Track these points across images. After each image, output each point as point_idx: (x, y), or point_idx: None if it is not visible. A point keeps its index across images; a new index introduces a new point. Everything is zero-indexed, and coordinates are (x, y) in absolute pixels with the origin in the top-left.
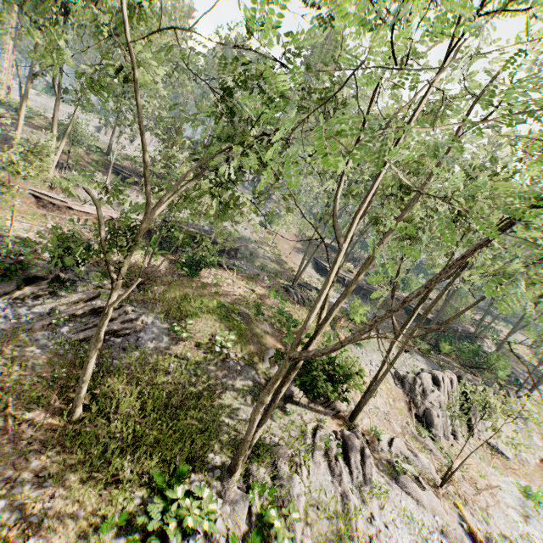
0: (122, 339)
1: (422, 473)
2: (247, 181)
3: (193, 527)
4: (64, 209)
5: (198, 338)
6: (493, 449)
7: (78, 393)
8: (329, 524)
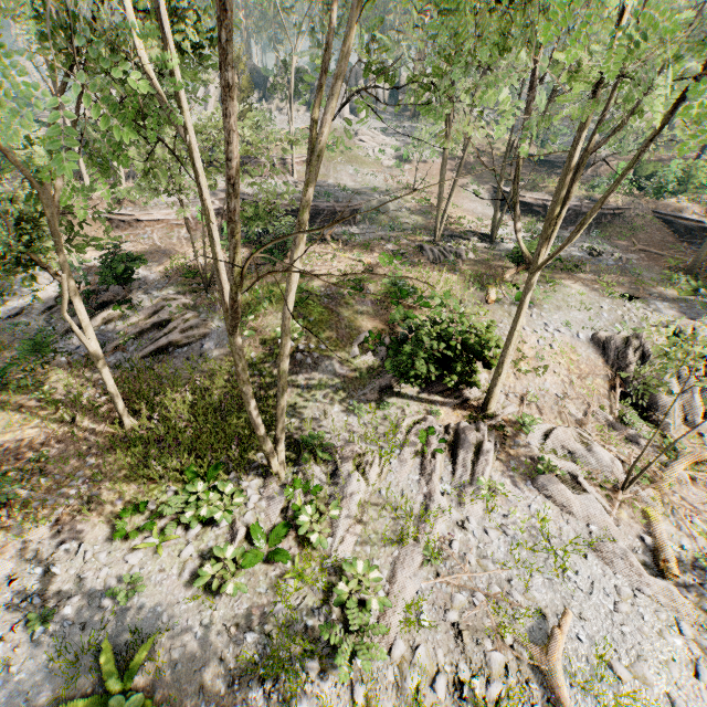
0: (187, 349)
1: (594, 473)
2: (382, 101)
3: (205, 516)
4: (135, 224)
5: (265, 334)
6: None
7: (114, 403)
8: (393, 525)
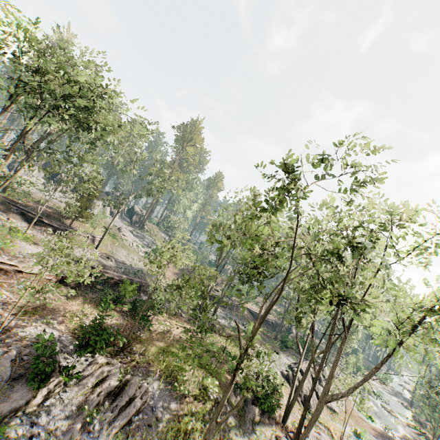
0: (142, 415)
1: None
2: (123, 213)
3: None
4: (11, 273)
5: (192, 390)
6: (330, 409)
7: None
8: None
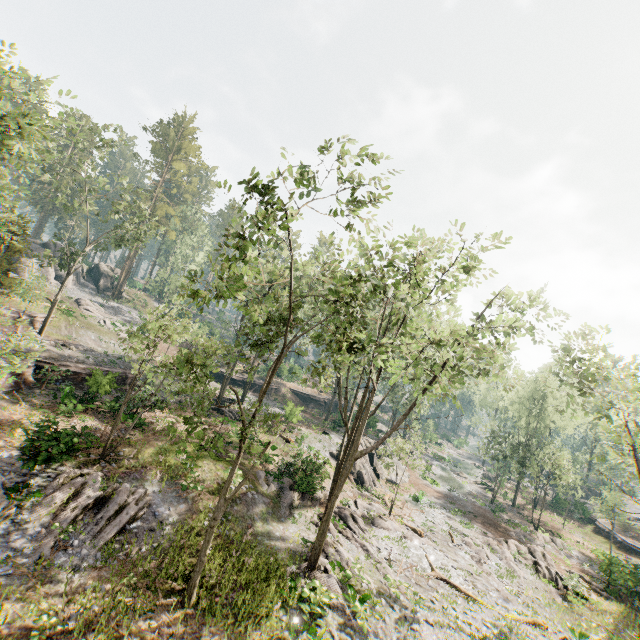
0: (141, 522)
1: (379, 513)
2: (81, 276)
3: (330, 600)
4: None
5: (208, 486)
6: (390, 482)
7: (199, 570)
8: (368, 565)
